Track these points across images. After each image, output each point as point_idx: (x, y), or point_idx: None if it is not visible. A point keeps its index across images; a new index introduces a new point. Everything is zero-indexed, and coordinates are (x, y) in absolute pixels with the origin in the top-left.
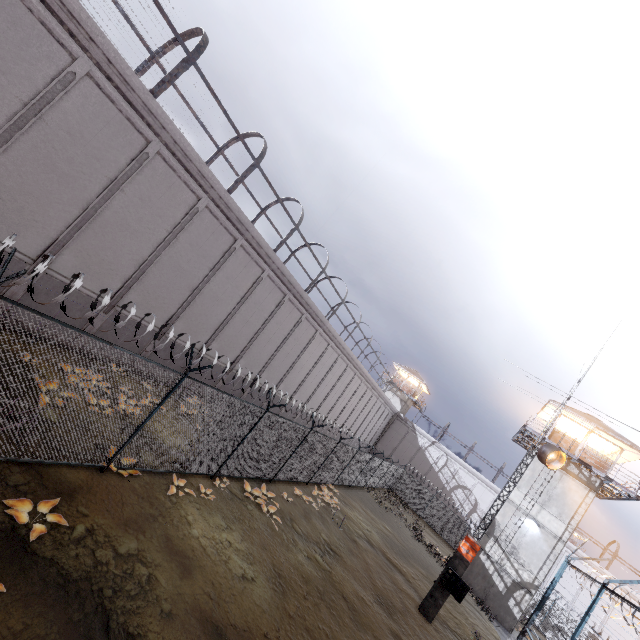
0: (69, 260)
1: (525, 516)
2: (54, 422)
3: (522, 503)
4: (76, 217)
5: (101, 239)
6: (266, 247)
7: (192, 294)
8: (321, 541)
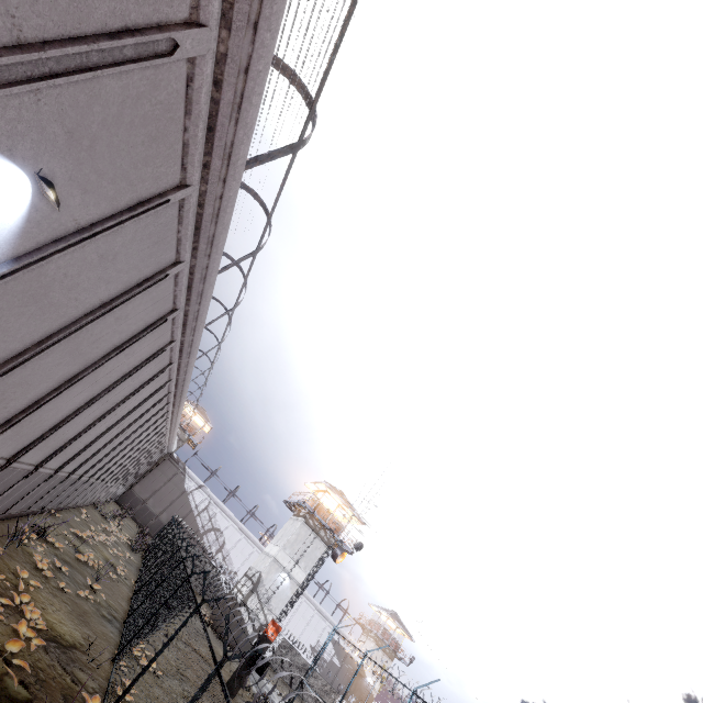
0: (3, 434)
1: (283, 571)
2: (29, 698)
3: (284, 561)
4: (52, 389)
5: (57, 401)
6: (191, 366)
7: (97, 422)
8: (175, 670)
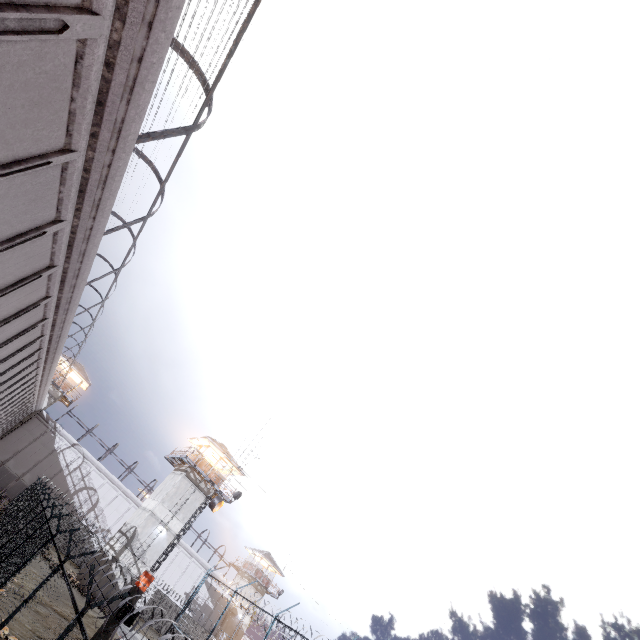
0: None
1: (160, 524)
2: None
3: (162, 514)
4: None
5: None
6: (69, 322)
7: None
8: (31, 634)
